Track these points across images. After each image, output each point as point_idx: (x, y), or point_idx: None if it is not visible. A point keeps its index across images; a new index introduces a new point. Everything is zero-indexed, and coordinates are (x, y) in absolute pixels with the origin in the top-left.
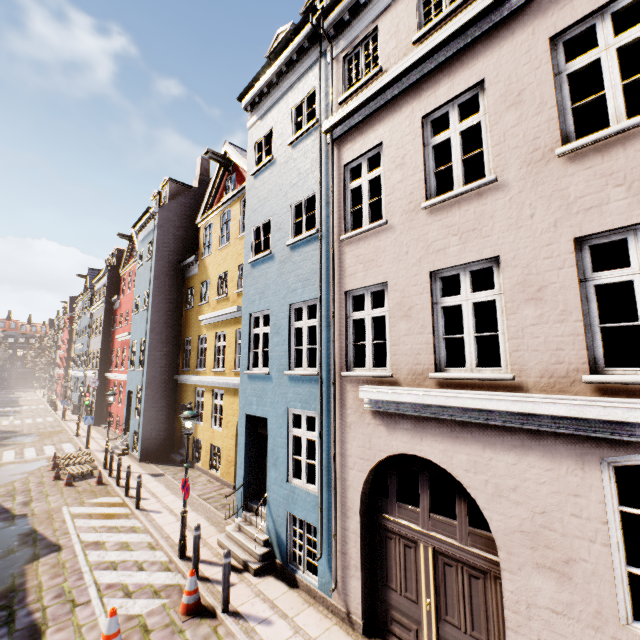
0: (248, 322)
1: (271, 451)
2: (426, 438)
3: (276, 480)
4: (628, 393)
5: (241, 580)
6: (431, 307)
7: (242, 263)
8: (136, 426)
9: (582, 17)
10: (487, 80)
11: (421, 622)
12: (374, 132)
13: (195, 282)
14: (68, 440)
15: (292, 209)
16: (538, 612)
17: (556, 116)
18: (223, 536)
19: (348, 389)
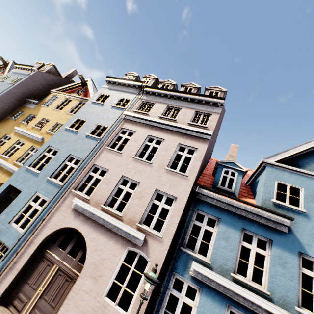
0: (45, 148)
1: (11, 206)
2: (85, 225)
3: (3, 220)
4: (142, 231)
5: None
6: (116, 185)
7: (60, 123)
8: None
9: (185, 145)
10: (165, 140)
11: (31, 298)
12: (136, 127)
13: (27, 111)
14: None
15: (97, 125)
16: (81, 292)
17: (170, 160)
18: None
19: (70, 196)
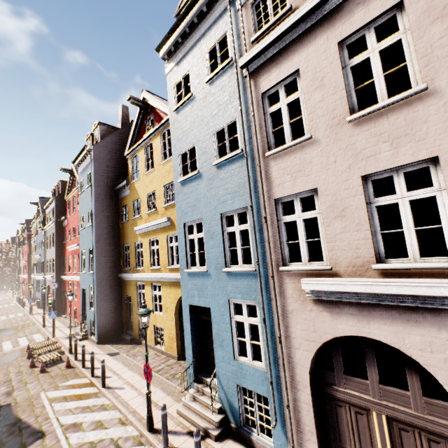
0: (183, 230)
1: (216, 334)
2: (373, 322)
3: (223, 358)
4: None
5: (205, 447)
6: (366, 207)
7: (166, 183)
8: (92, 316)
9: None
10: (406, 0)
11: None
12: (289, 62)
13: (128, 201)
14: (37, 331)
15: (214, 135)
16: None
17: None
18: (181, 406)
19: (286, 281)
